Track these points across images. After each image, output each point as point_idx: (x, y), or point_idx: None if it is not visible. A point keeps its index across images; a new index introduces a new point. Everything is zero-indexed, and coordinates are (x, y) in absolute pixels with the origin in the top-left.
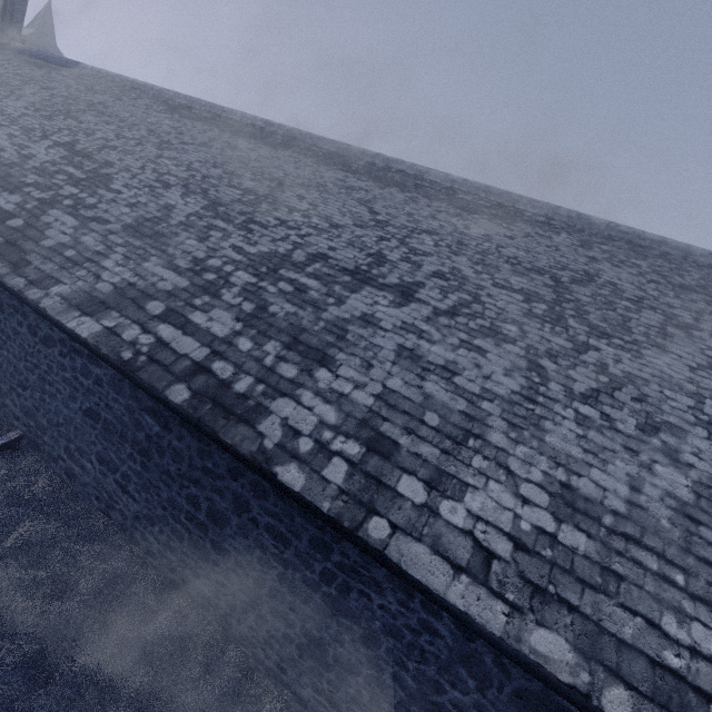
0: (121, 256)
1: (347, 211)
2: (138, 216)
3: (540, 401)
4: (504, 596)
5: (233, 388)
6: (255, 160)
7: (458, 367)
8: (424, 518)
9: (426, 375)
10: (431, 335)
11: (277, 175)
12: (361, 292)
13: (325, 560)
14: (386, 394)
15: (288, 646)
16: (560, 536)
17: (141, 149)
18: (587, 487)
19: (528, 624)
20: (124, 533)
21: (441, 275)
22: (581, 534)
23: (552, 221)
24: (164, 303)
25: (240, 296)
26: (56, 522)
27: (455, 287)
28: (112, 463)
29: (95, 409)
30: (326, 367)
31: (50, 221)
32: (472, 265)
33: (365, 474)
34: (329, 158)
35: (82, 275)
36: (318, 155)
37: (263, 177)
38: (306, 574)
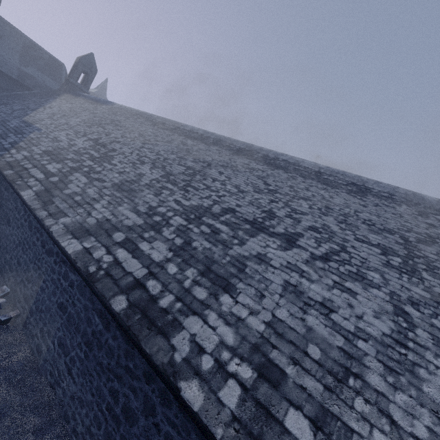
0: (107, 202)
1: (250, 183)
2: (122, 179)
3: (410, 346)
4: None
5: (158, 303)
6: (196, 151)
7: (334, 305)
8: None
9: (307, 309)
10: (310, 275)
11: (208, 159)
12: (257, 236)
13: None
14: (275, 322)
15: None
16: None
17: (133, 143)
18: None
19: None
20: (61, 408)
21: (315, 229)
22: None
23: (393, 196)
24: (124, 234)
25: (174, 233)
26: (16, 391)
27: (326, 238)
28: (66, 347)
29: (65, 304)
30: (229, 293)
31: (73, 179)
32: (337, 223)
33: (255, 401)
34: (240, 151)
35: (81, 212)
36: (233, 149)
37: (199, 160)
38: None
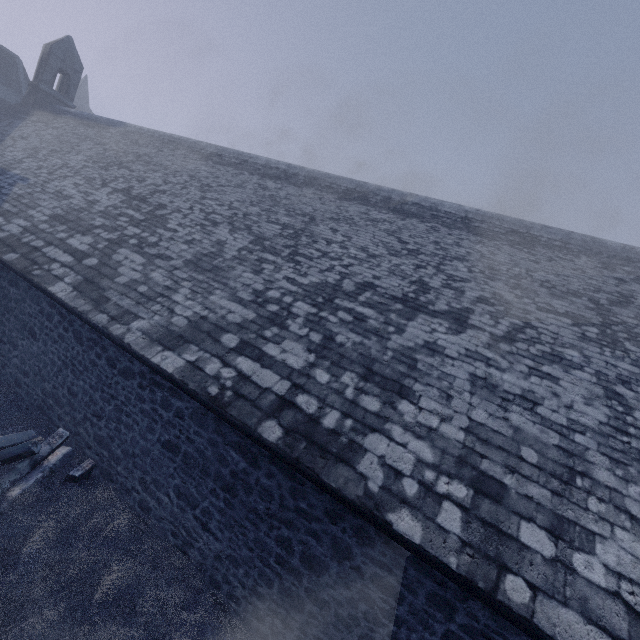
0: (189, 290)
1: (379, 242)
2: (196, 252)
3: (632, 432)
4: None
5: (322, 424)
6: (285, 198)
7: (537, 396)
8: (561, 576)
9: (507, 405)
10: (497, 362)
11: (307, 210)
12: (416, 319)
13: (448, 620)
14: (474, 427)
15: None
16: None
17: (187, 192)
18: None
19: None
20: (203, 573)
21: (485, 300)
22: None
23: (568, 245)
24: (236, 335)
25: (306, 326)
26: (138, 563)
27: (503, 312)
28: (192, 498)
29: (174, 442)
30: (407, 399)
31: (121, 259)
32: (510, 289)
33: (481, 521)
34: (349, 194)
35: (157, 309)
36: (338, 191)
37: (295, 213)
38: (424, 636)
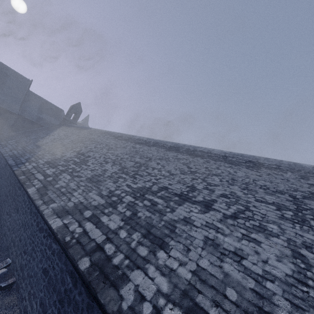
0: (82, 190)
1: (177, 168)
2: (93, 174)
3: (310, 284)
4: None
5: (112, 261)
6: (141, 151)
7: (244, 253)
8: None
9: (223, 258)
10: (223, 230)
11: (149, 156)
12: (183, 205)
13: None
14: (199, 271)
15: None
16: None
17: (101, 151)
18: None
19: None
20: None
21: (225, 195)
22: None
23: (280, 167)
24: (92, 211)
25: (125, 208)
26: None
27: (234, 202)
28: (45, 306)
29: (47, 269)
30: (163, 249)
31: (61, 178)
32: (241, 190)
33: None
34: (171, 148)
35: (64, 199)
36: (166, 147)
37: (143, 157)
38: None
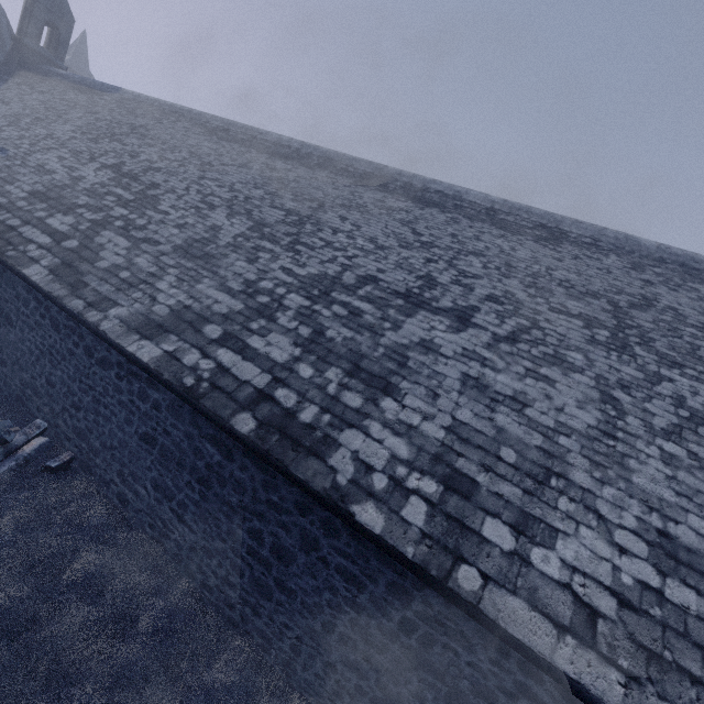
0: (174, 278)
1: (391, 232)
2: (187, 237)
3: (619, 436)
4: (617, 663)
5: (298, 418)
6: (294, 181)
7: (528, 398)
8: (516, 568)
9: (496, 406)
10: (494, 363)
11: (317, 195)
12: (416, 316)
13: (404, 608)
14: (457, 426)
15: (360, 700)
16: (666, 593)
17: (184, 171)
18: (687, 536)
19: (649, 698)
20: (178, 564)
21: (494, 299)
22: (689, 591)
23: (599, 243)
24: (220, 326)
25: (296, 320)
26: (112, 551)
27: (511, 312)
28: (168, 490)
29: (151, 434)
30: (391, 396)
31: (103, 243)
32: (524, 288)
33: (446, 515)
34: (366, 179)
35: (138, 297)
36: (355, 175)
37: (303, 198)
38: (382, 622)
